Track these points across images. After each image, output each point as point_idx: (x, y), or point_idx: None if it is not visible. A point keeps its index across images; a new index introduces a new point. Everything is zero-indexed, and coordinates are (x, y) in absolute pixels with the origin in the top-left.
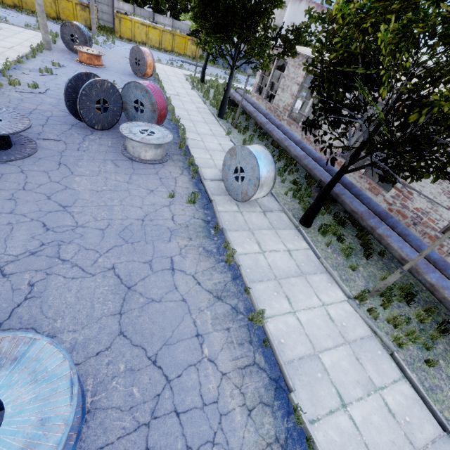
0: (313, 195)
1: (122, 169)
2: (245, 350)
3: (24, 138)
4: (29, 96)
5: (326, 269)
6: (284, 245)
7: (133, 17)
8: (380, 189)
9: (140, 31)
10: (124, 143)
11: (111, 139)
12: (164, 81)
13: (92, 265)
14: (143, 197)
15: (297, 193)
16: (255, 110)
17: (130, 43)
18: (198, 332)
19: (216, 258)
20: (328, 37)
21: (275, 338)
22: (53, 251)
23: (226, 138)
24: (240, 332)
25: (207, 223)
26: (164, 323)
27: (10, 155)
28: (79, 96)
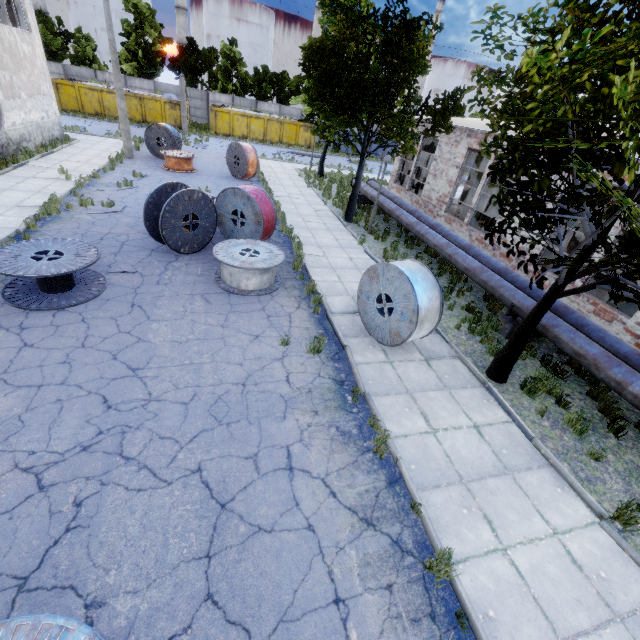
0: (503, 327)
1: (215, 307)
2: (423, 634)
3: (91, 273)
4: (102, 218)
5: (547, 460)
6: (467, 417)
7: (231, 109)
8: (614, 312)
9: (240, 124)
10: (218, 269)
11: (201, 265)
12: (270, 180)
13: (168, 465)
14: (245, 348)
15: (474, 324)
16: (397, 207)
17: (228, 139)
18: (338, 595)
19: (358, 445)
20: (508, 102)
21: (478, 607)
22: (114, 443)
23: (358, 250)
24: (412, 595)
25: (340, 384)
26: (280, 574)
27: (70, 298)
28: (161, 214)
